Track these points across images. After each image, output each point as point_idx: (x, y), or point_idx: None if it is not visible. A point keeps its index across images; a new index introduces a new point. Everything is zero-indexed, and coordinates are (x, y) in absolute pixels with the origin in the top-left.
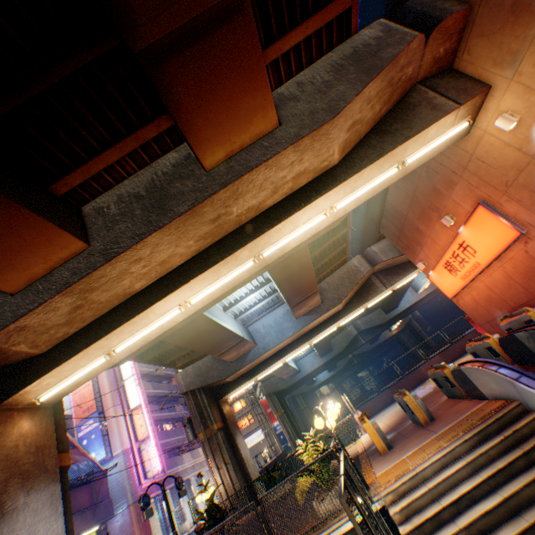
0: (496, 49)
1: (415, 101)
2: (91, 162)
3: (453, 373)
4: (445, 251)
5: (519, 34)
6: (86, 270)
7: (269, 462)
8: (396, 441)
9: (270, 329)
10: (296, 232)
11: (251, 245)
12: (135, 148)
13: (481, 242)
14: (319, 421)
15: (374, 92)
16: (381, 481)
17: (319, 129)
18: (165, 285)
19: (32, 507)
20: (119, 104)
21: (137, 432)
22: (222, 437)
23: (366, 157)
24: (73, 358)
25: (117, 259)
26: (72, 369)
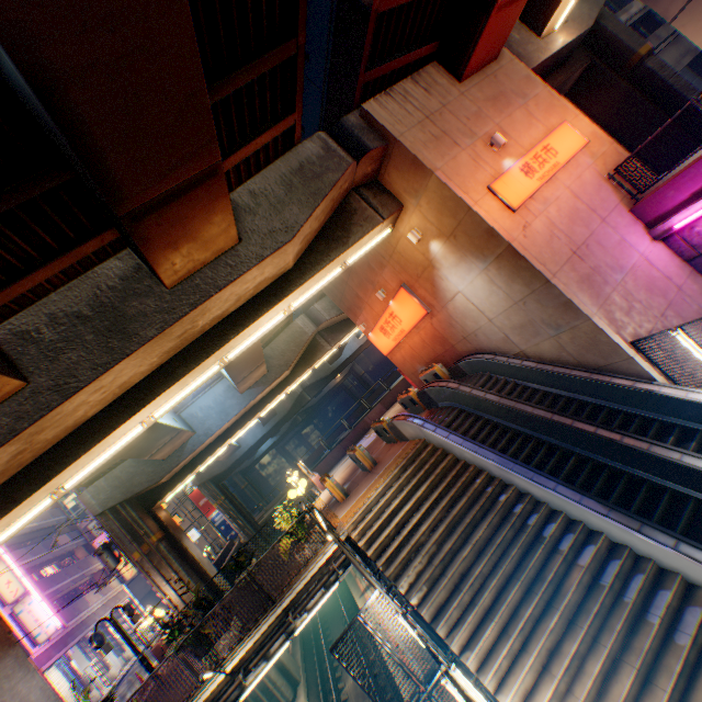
0: (406, 183)
1: (352, 209)
2: (16, 285)
3: (389, 425)
4: (381, 318)
5: (418, 181)
6: (38, 412)
7: (218, 558)
8: (352, 489)
9: (211, 411)
10: (259, 332)
11: (219, 352)
12: (73, 263)
13: (405, 315)
14: (294, 492)
15: (321, 211)
16: (345, 520)
17: (280, 250)
18: (126, 406)
19: (3, 676)
20: (52, 220)
21: (3, 594)
22: (167, 547)
23: (317, 263)
24: (15, 509)
25: (79, 394)
26: (7, 523)
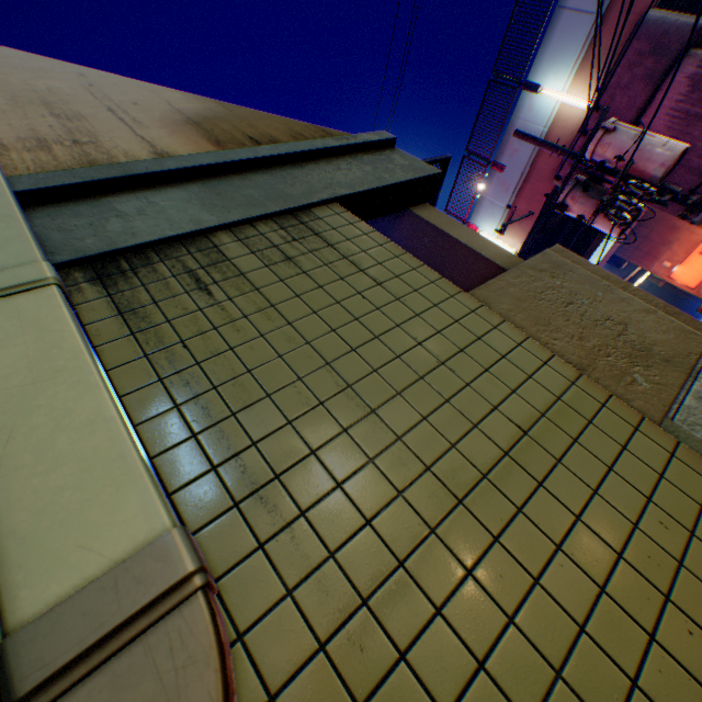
0: None
1: None
2: None
3: None
4: None
5: None
6: None
7: None
8: None
9: None
10: None
11: None
12: None
13: None
14: None
15: None
16: None
17: None
18: None
19: None
20: None
21: None
22: None
23: None
24: None
25: None
26: None
